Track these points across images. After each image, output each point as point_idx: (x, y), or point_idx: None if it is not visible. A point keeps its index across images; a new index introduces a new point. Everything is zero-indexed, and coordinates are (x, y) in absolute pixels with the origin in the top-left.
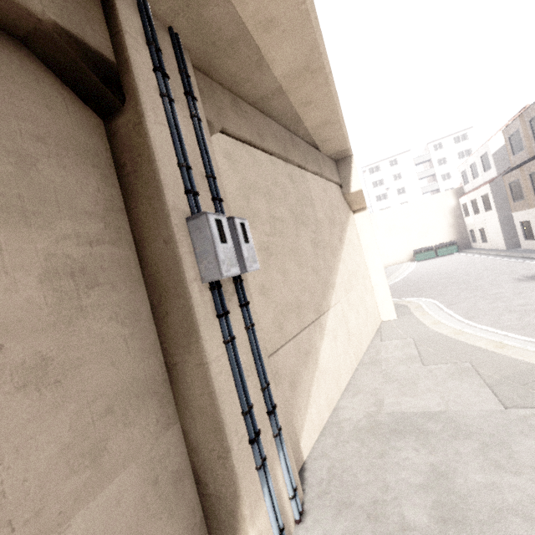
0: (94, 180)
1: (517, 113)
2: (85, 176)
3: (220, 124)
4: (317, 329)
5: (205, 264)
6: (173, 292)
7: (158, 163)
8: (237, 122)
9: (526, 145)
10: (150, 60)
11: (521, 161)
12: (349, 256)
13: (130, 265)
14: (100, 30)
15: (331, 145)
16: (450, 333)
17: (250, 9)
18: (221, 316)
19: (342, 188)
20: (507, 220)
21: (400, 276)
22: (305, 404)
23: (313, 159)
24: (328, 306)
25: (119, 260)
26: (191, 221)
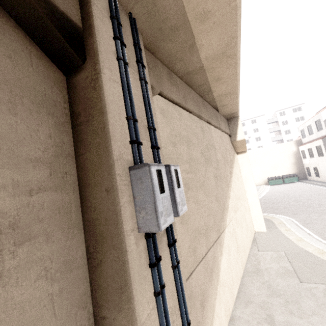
0: (47, 127)
1: None
2: (38, 123)
3: (159, 88)
4: (218, 247)
5: (143, 214)
6: (109, 242)
7: (108, 115)
8: (170, 88)
9: None
10: (112, 31)
11: None
12: (235, 184)
13: (71, 209)
14: (72, 0)
15: (227, 108)
16: (314, 252)
17: (193, 2)
18: (154, 266)
19: (231, 137)
20: None
21: (260, 195)
22: (211, 320)
23: (215, 117)
24: (224, 225)
25: (60, 206)
26: (134, 171)
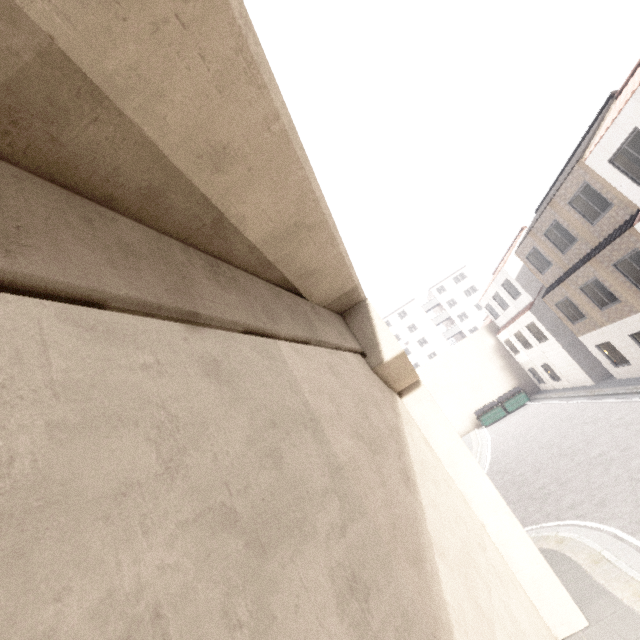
0: None
1: (516, 236)
2: None
3: None
4: None
5: None
6: None
7: None
8: None
9: (552, 259)
10: None
11: (555, 278)
12: (437, 511)
13: None
14: None
15: (323, 282)
16: None
17: None
18: None
19: (366, 357)
20: (574, 347)
21: (483, 460)
22: None
23: (293, 311)
24: None
25: None
26: None
